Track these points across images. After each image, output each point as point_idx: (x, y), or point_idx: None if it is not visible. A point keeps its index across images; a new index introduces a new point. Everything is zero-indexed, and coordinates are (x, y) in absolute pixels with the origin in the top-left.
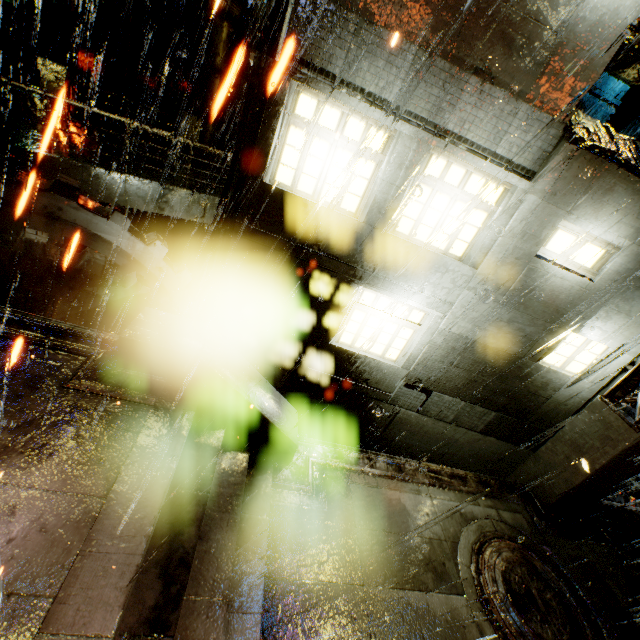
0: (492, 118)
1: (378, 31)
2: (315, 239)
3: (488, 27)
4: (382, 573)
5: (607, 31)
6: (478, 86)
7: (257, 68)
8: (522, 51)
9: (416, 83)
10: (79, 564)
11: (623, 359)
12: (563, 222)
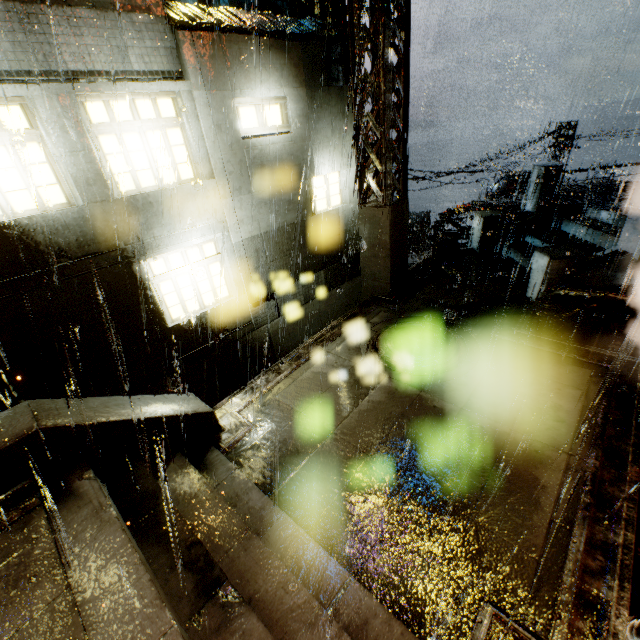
0: (102, 40)
1: None
2: (55, 252)
3: None
4: (337, 416)
5: None
6: (59, 14)
7: None
8: None
9: None
10: (96, 636)
11: (352, 173)
12: (236, 100)
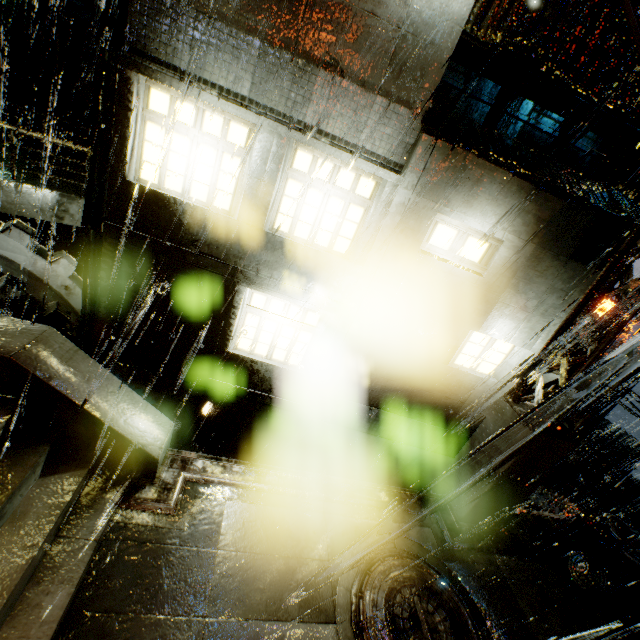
0: (349, 111)
1: (218, 25)
2: (191, 239)
3: (328, 21)
4: (235, 601)
5: (444, 24)
6: (328, 79)
7: (101, 63)
8: (366, 44)
9: (266, 77)
10: None
11: (530, 357)
12: (440, 215)
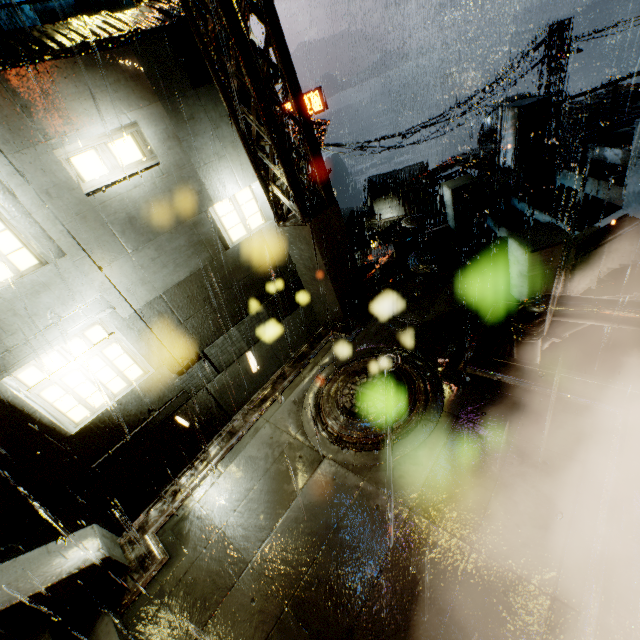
0: None
1: None
2: None
3: None
4: (259, 532)
5: None
6: None
7: None
8: None
9: None
10: None
11: None
12: (61, 151)
